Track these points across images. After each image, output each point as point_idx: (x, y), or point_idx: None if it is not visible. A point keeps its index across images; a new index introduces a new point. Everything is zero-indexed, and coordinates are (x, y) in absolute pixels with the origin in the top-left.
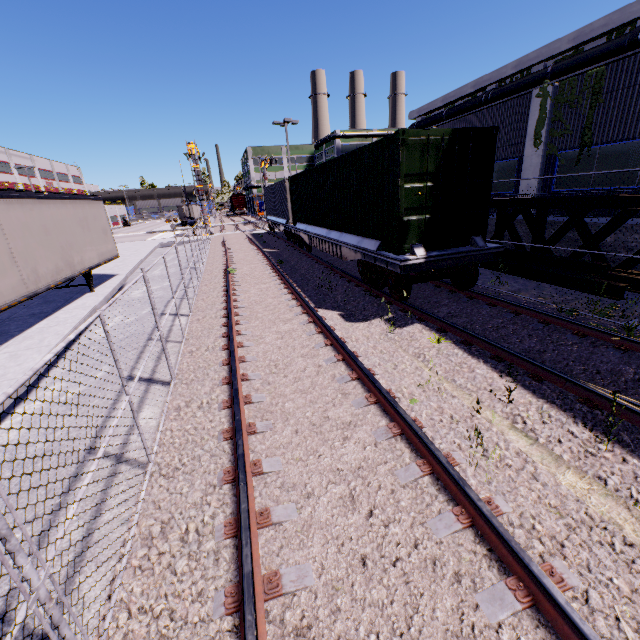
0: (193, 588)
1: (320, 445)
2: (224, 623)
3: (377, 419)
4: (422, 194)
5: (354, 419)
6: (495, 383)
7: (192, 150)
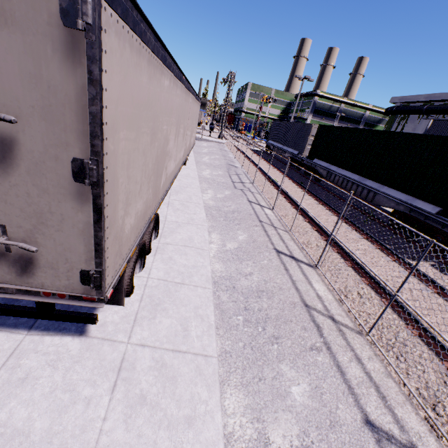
0: None
1: None
2: None
3: None
4: None
5: None
6: None
7: (231, 78)
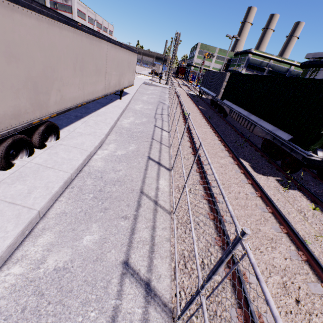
0: (216, 298)
1: (260, 245)
2: None
3: (289, 244)
4: None
5: (275, 238)
6: None
7: (177, 37)
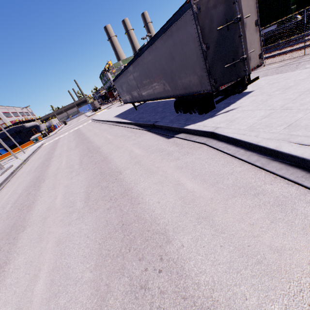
0: None
1: None
2: None
3: None
4: None
5: None
6: None
7: (110, 64)
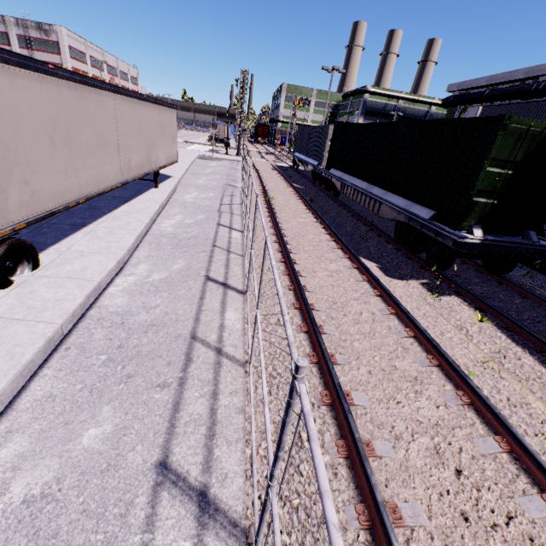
0: None
1: (396, 392)
2: (360, 536)
3: (442, 382)
4: (500, 180)
5: (420, 376)
6: (544, 377)
7: (244, 77)
